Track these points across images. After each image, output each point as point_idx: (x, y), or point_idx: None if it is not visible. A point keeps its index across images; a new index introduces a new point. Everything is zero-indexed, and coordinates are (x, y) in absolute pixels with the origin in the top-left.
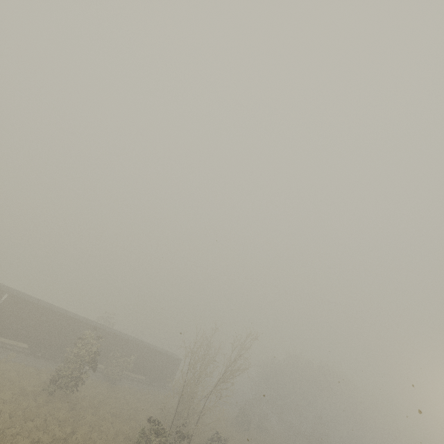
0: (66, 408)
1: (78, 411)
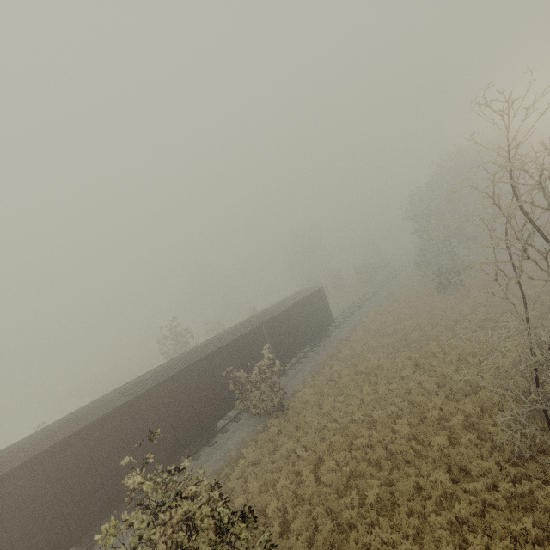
0: None
1: None
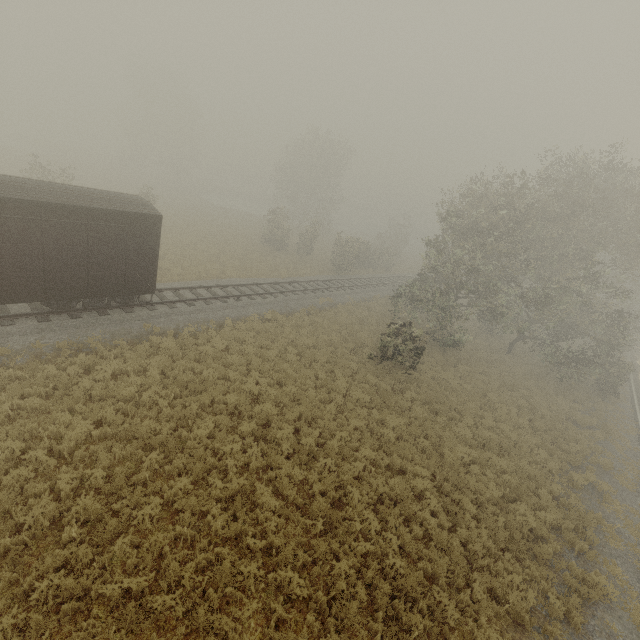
0: None
1: None
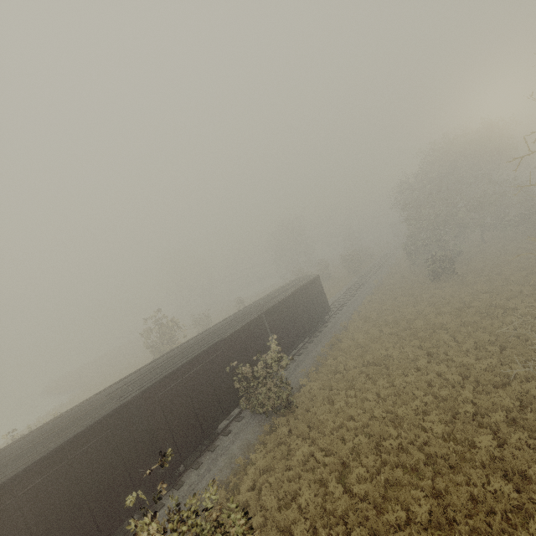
0: None
1: None
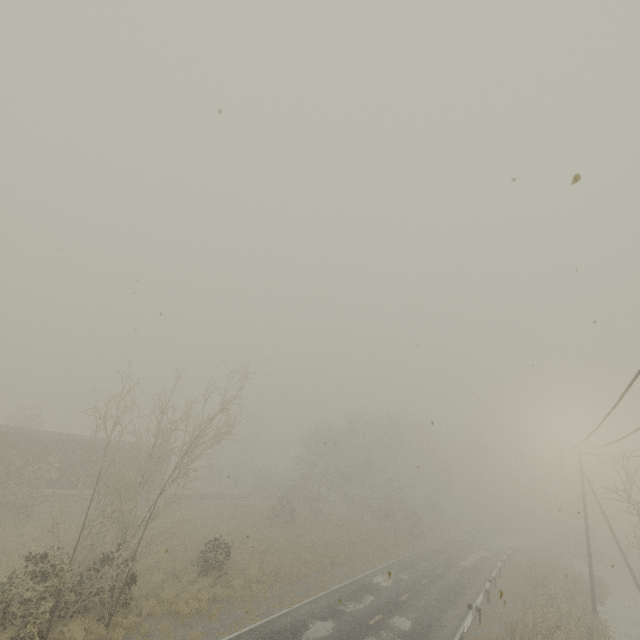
0: None
1: None
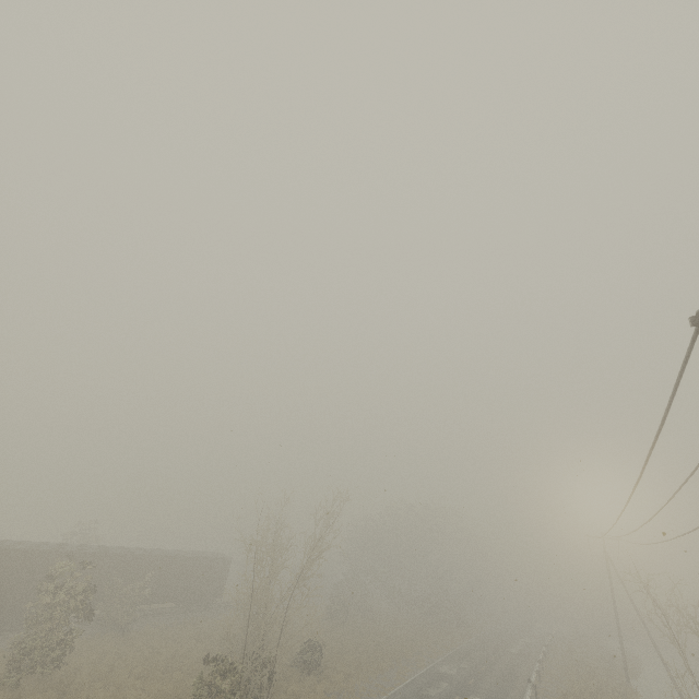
0: (53, 698)
1: (77, 693)
